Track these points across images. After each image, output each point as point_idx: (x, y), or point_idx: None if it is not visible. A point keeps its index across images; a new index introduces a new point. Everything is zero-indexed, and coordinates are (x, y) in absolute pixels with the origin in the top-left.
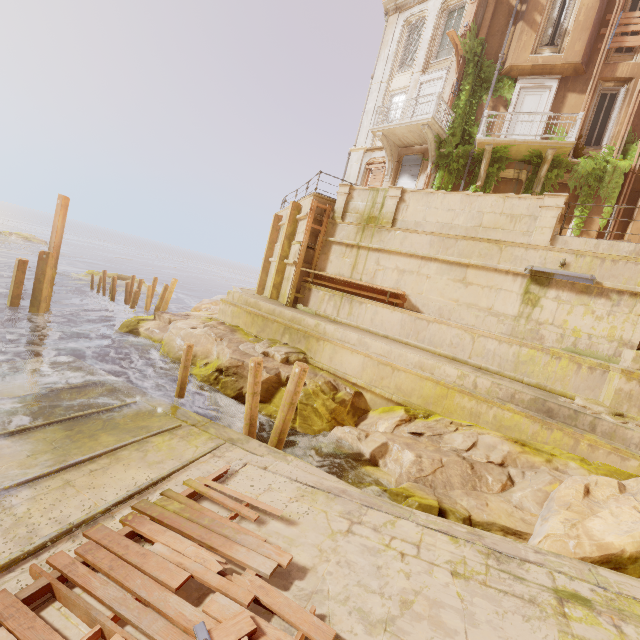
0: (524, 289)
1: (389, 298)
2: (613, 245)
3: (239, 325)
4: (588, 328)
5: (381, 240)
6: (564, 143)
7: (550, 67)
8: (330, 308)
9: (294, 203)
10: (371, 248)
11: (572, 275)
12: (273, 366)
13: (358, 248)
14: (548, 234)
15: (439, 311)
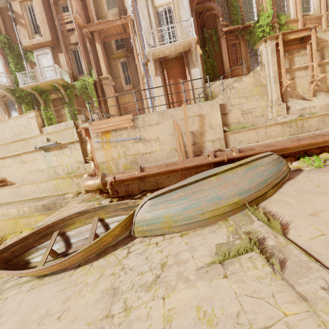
0: (43, 156)
1: None
2: (59, 125)
3: None
4: (69, 162)
5: None
6: (56, 79)
7: (41, 44)
8: None
9: None
10: None
11: (48, 144)
12: None
13: None
14: (38, 129)
15: (21, 180)
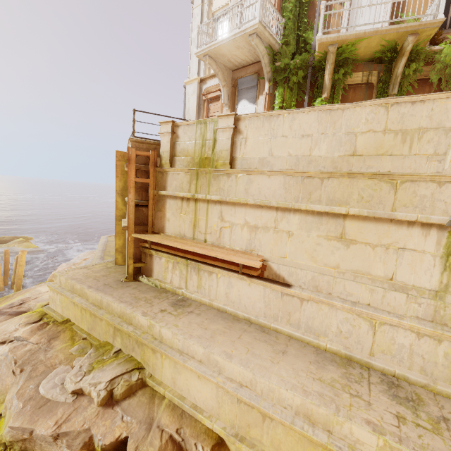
0: (445, 248)
1: (242, 269)
2: None
3: (70, 318)
4: None
5: (220, 188)
6: (430, 23)
7: None
8: (176, 278)
9: (118, 152)
10: (210, 199)
11: None
12: (81, 425)
13: (195, 201)
14: None
15: (313, 282)
